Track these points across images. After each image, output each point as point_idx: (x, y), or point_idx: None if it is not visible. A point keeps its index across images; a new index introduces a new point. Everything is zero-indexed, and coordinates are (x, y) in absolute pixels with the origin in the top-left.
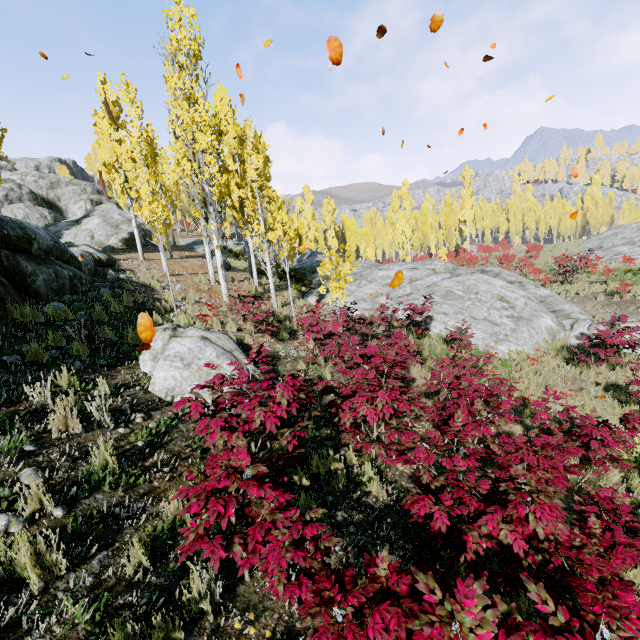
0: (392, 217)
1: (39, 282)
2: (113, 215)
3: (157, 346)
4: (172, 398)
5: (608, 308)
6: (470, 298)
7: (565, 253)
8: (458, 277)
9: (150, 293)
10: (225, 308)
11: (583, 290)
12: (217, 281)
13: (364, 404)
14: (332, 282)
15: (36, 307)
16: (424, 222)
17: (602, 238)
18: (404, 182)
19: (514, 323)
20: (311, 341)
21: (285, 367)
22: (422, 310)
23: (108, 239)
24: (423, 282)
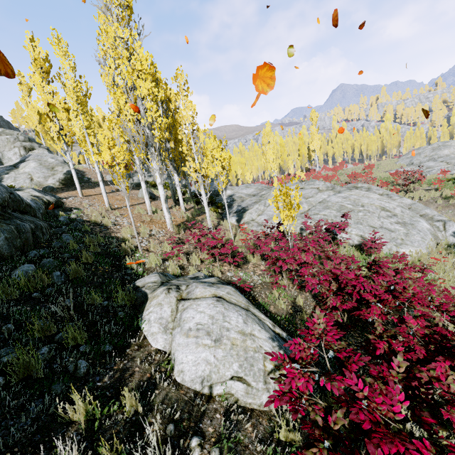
0: (263, 149)
1: (0, 242)
2: (47, 159)
3: (165, 313)
4: (210, 389)
5: (448, 209)
6: (360, 210)
7: (389, 169)
8: (341, 193)
9: (106, 232)
10: (175, 238)
11: (423, 196)
12: (153, 211)
13: (449, 372)
14: (283, 211)
15: (2, 275)
16: (283, 151)
17: (409, 157)
18: (267, 123)
19: (403, 229)
20: (260, 262)
21: (262, 298)
22: (345, 226)
23: (46, 180)
24: (315, 199)
